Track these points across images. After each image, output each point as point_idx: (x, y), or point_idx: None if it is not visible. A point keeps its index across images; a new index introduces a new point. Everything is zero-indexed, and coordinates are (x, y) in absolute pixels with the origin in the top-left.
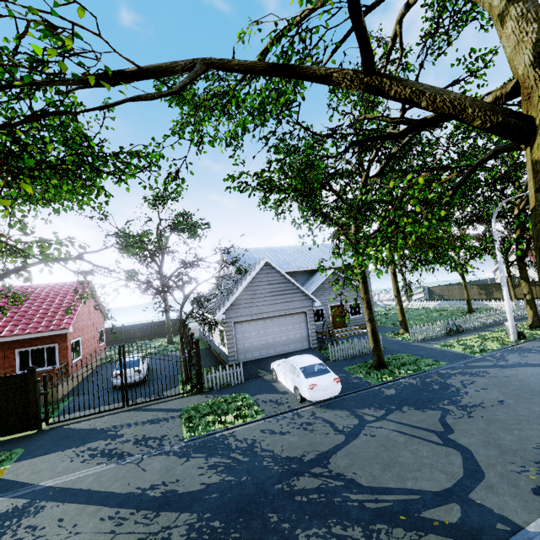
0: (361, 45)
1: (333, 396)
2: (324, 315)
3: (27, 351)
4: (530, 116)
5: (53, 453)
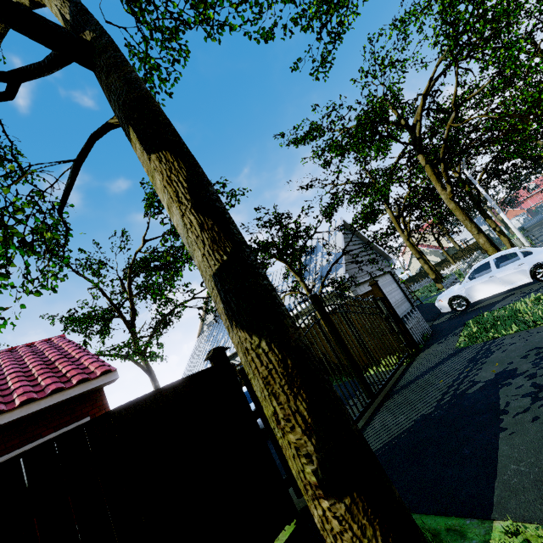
0: None
1: None
2: None
3: None
4: None
5: (500, 443)
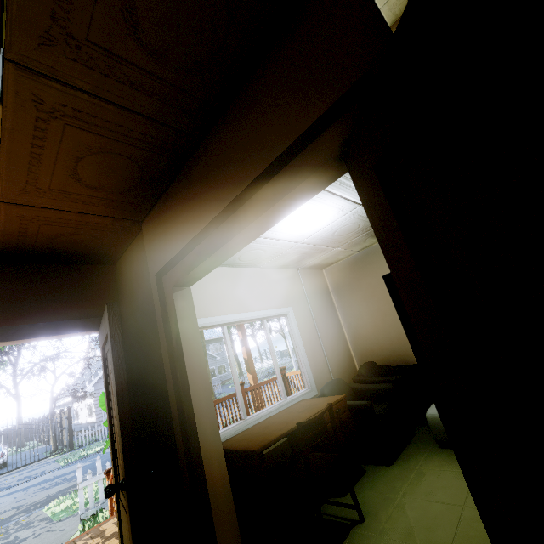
0: None
1: None
2: None
3: None
4: None
5: None
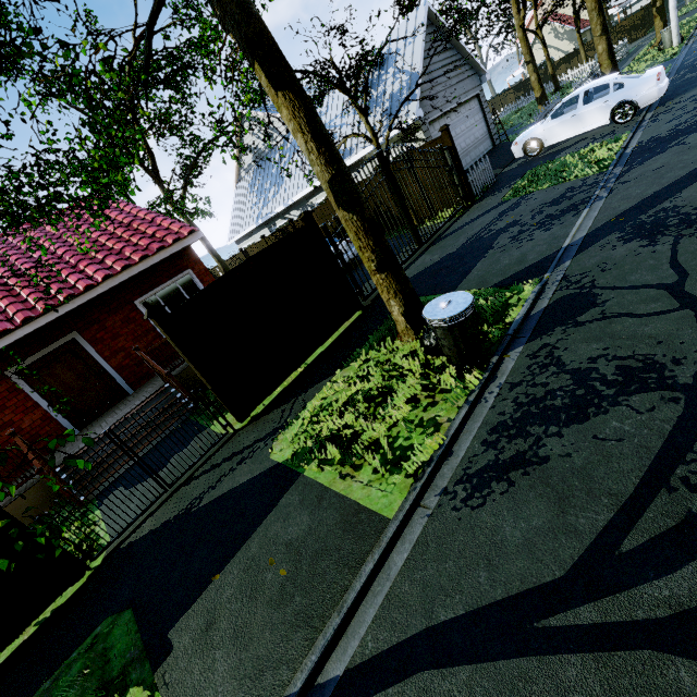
0: None
1: (667, 90)
2: None
3: (152, 299)
4: None
5: (478, 264)
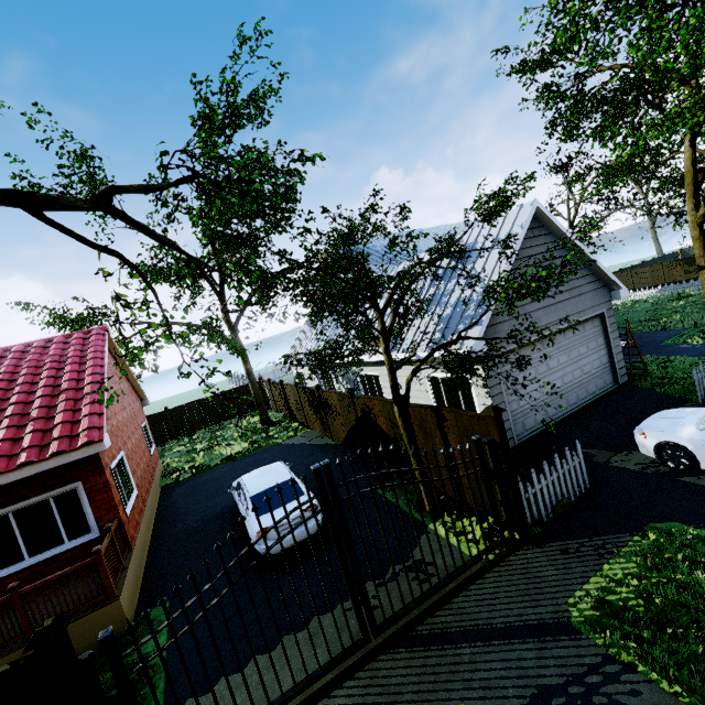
0: None
1: None
2: None
3: (3, 517)
4: None
5: None
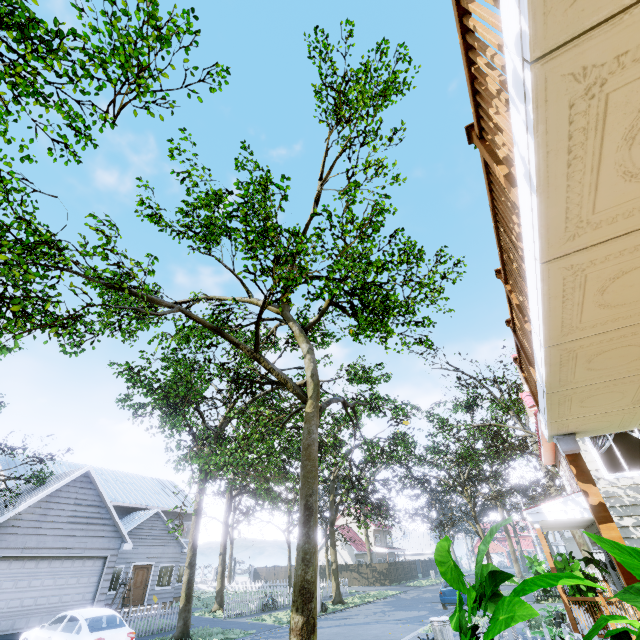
0: (256, 341)
1: None
2: (120, 580)
3: None
4: (307, 394)
5: None
